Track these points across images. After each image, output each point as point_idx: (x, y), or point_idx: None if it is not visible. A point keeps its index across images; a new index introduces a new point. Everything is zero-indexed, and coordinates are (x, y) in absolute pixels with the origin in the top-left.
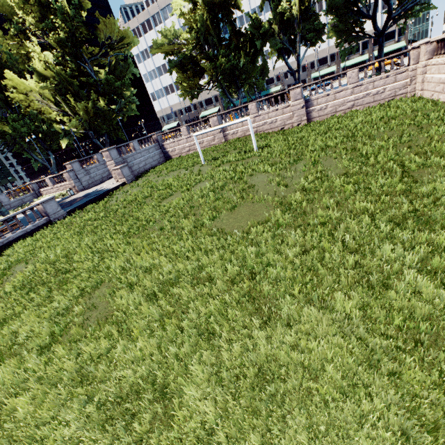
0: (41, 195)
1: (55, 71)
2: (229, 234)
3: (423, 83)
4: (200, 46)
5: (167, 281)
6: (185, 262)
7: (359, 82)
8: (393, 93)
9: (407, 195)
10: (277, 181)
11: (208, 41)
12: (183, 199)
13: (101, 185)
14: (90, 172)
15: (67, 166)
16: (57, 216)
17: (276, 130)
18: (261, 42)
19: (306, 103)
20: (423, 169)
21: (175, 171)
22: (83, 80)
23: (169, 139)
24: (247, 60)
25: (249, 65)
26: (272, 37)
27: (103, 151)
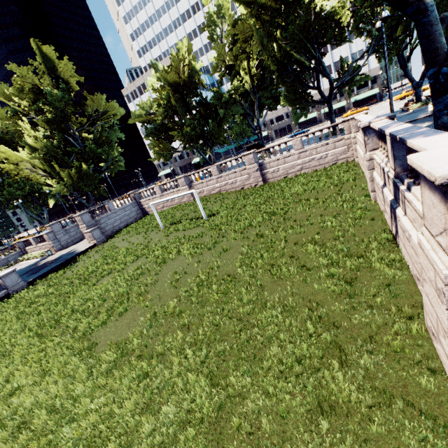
0: (27, 252)
1: (44, 144)
2: (91, 355)
3: (357, 152)
4: (170, 117)
5: (2, 420)
6: (29, 395)
7: (304, 148)
8: (335, 158)
9: (242, 321)
10: (170, 281)
11: (177, 112)
12: (105, 286)
13: (77, 245)
14: (70, 231)
15: (48, 228)
16: (16, 288)
17: (237, 189)
18: (224, 110)
19: (260, 167)
20: (282, 280)
21: (138, 234)
22: (68, 149)
23: (145, 197)
24: (213, 125)
25: (216, 129)
26: (234, 104)
27: (76, 216)
